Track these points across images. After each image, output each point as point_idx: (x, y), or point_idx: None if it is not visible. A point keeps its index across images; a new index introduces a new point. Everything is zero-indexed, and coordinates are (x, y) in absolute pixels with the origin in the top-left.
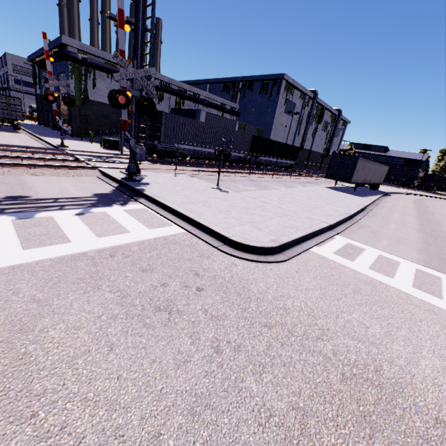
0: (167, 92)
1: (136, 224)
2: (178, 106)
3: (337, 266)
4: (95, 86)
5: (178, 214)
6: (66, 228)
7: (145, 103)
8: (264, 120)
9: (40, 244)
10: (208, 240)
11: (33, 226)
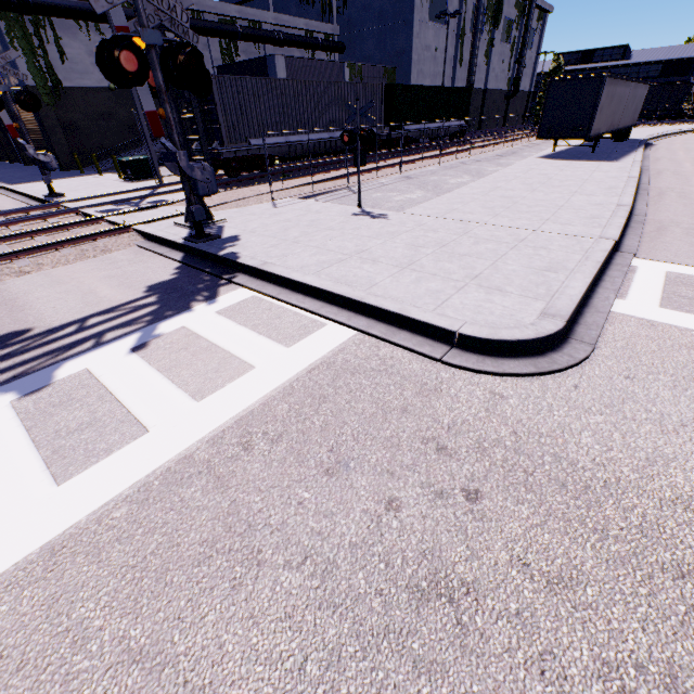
0: (200, 32)
1: (256, 340)
2: (229, 60)
3: (693, 339)
4: (64, 54)
5: (326, 296)
6: (125, 393)
7: (181, 58)
8: (393, 46)
9: (88, 456)
10: (415, 346)
11: (57, 407)
